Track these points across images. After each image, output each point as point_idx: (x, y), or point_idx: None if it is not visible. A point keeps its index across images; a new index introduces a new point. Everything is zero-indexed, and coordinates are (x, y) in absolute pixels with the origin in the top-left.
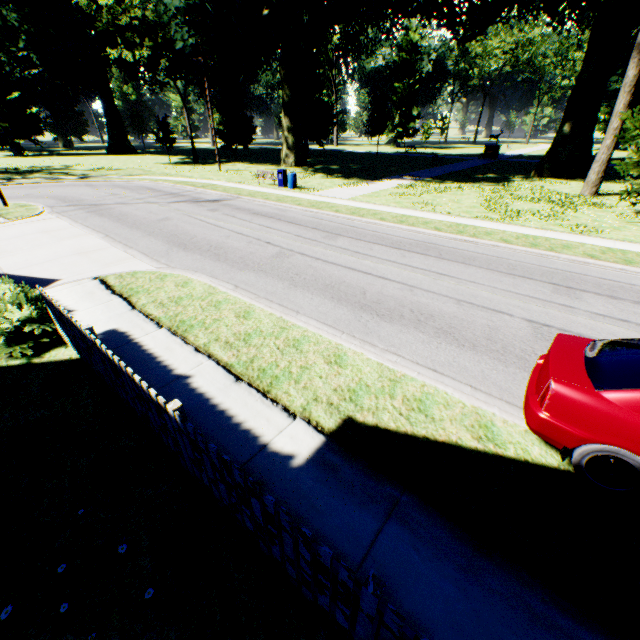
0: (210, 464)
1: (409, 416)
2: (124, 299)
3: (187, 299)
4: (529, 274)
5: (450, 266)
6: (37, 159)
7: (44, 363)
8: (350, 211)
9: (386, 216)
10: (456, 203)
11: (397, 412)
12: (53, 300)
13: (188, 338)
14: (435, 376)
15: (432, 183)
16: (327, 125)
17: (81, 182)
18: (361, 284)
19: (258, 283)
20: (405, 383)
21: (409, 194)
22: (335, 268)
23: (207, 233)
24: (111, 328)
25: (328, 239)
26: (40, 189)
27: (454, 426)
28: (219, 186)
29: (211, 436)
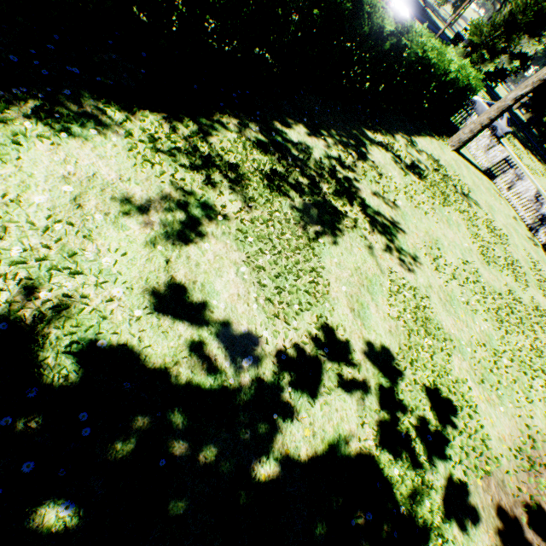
0: None
1: None
2: None
3: None
4: None
5: None
6: None
7: None
8: None
9: None
10: None
11: None
12: None
13: None
14: None
15: None
16: None
17: None
18: None
19: None
20: None
21: None
22: None
23: None
24: None
25: None
26: None
27: None
28: None
29: None
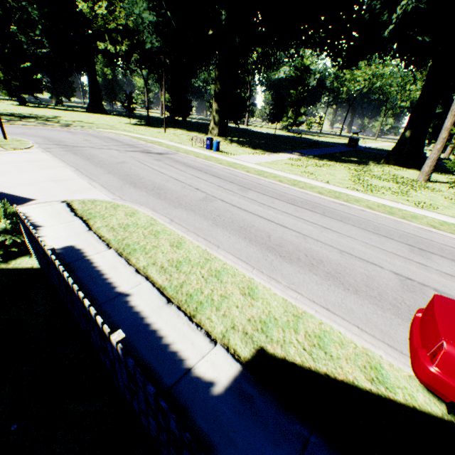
0: (144, 399)
1: (311, 351)
2: (83, 221)
3: (133, 226)
4: (390, 235)
5: (332, 222)
6: (35, 109)
7: (9, 269)
8: (257, 172)
9: (283, 179)
10: (331, 175)
11: (301, 347)
12: (25, 219)
13: (131, 260)
14: (328, 314)
15: (314, 159)
16: (242, 111)
17: (64, 129)
18: (266, 229)
19: (188, 219)
20: (306, 319)
21: (298, 165)
22: (247, 214)
23: (152, 176)
24: (70, 244)
25: (241, 191)
26: (33, 130)
27: (349, 365)
28: (163, 143)
29: (143, 355)
